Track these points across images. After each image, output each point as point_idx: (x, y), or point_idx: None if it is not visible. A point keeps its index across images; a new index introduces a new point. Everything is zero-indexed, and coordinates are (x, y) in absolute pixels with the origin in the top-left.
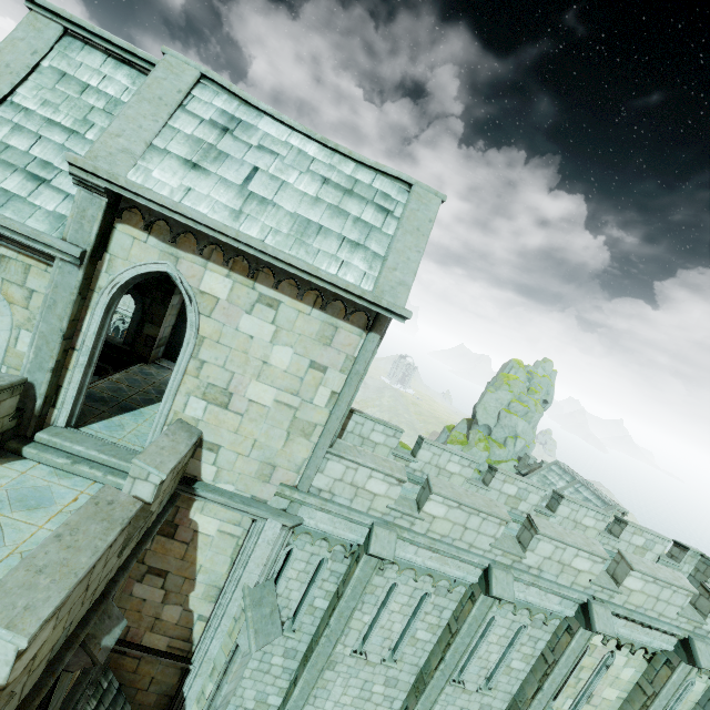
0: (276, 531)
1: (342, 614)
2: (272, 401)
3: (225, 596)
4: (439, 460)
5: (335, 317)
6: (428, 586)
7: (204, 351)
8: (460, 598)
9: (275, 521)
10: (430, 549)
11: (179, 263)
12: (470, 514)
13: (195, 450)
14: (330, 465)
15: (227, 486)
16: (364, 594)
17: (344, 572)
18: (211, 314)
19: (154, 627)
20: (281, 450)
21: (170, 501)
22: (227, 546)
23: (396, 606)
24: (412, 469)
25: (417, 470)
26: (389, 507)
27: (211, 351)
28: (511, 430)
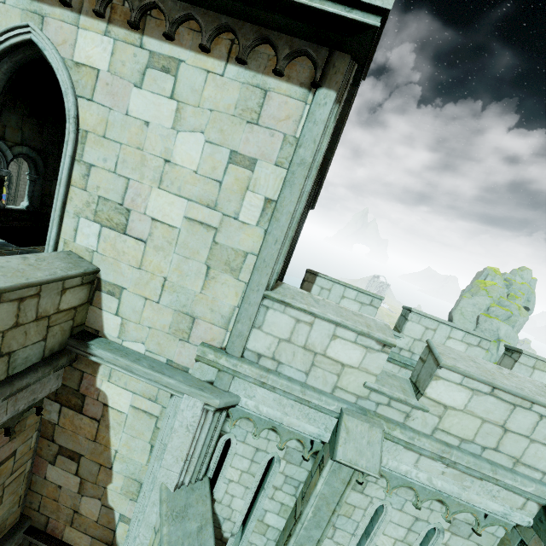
0: (198, 413)
1: (300, 545)
2: (181, 219)
3: (145, 495)
4: (434, 337)
5: (262, 74)
6: (438, 517)
7: (88, 152)
8: (496, 544)
9: (195, 398)
10: (442, 461)
11: (45, 25)
12: (514, 406)
13: (93, 296)
14: (270, 317)
15: (136, 346)
16: (333, 521)
17: (304, 481)
18: (92, 97)
19: (74, 521)
20: (199, 295)
21: (48, 359)
22: (144, 428)
23: (386, 541)
24: (396, 348)
25: (404, 349)
26: (368, 386)
27: (96, 151)
28: (493, 334)
